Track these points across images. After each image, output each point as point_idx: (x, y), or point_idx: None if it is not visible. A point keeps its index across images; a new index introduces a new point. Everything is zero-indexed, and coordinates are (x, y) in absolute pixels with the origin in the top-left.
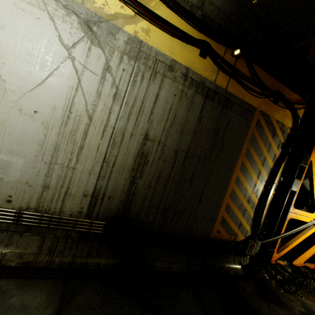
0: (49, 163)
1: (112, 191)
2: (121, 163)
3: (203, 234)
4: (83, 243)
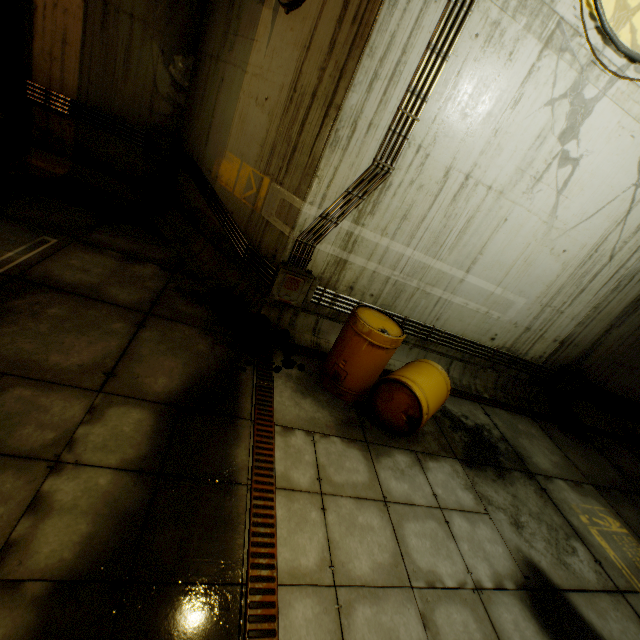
0: (543, 306)
1: (580, 339)
2: (609, 309)
3: (639, 396)
4: (526, 386)
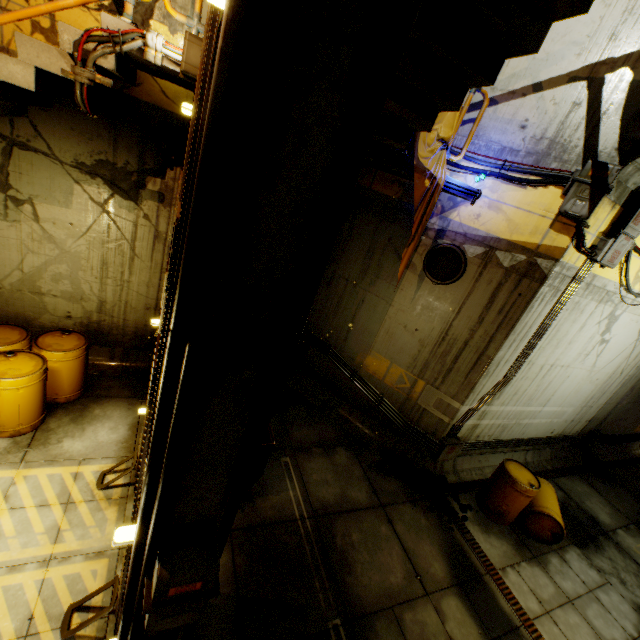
0: (582, 407)
1: (600, 415)
2: (617, 396)
3: (629, 430)
4: (567, 448)
